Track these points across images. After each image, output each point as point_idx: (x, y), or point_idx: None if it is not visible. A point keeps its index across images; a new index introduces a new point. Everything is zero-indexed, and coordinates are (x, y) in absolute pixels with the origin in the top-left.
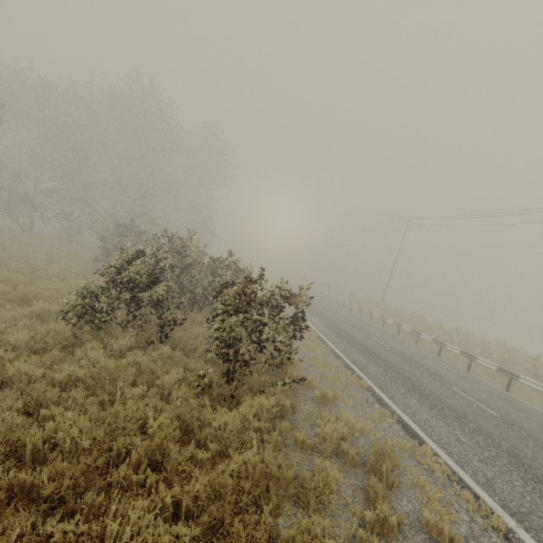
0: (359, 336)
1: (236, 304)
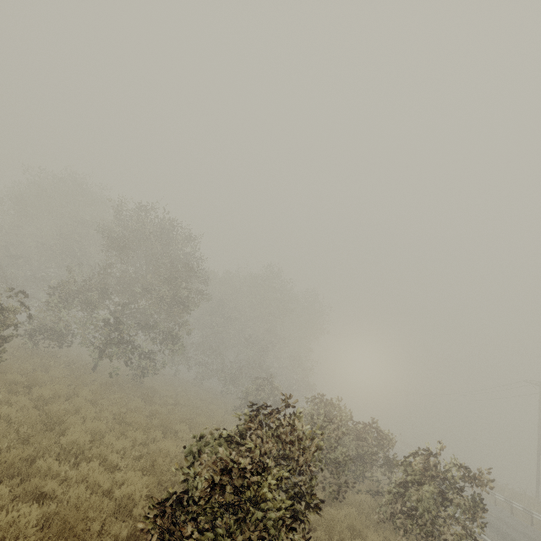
0: None
1: (416, 473)
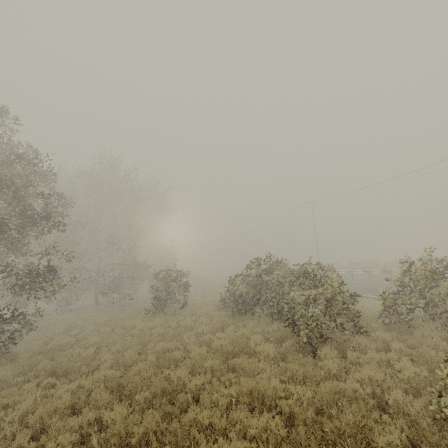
0: (372, 287)
1: (421, 278)
